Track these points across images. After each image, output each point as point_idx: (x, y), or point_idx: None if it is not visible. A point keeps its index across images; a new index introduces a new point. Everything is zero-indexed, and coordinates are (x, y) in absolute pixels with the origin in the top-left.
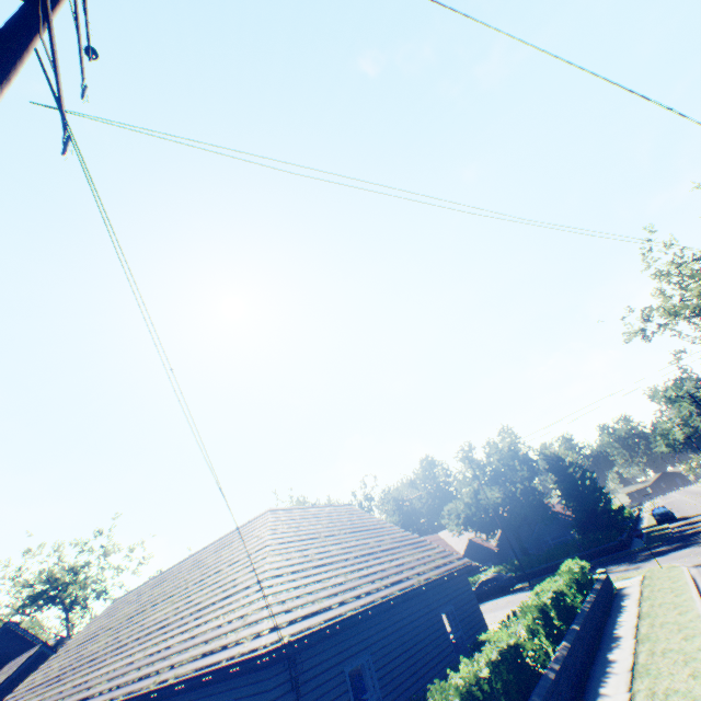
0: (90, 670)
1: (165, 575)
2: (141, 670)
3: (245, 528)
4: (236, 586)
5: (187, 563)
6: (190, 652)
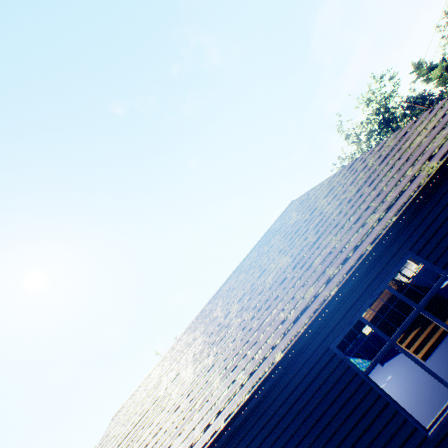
0: (234, 354)
1: (200, 318)
2: (373, 217)
3: (283, 218)
4: (381, 156)
5: (227, 285)
6: (432, 145)
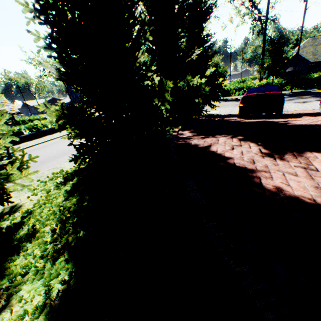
0: None
1: None
2: None
3: None
4: None
5: None
6: None
